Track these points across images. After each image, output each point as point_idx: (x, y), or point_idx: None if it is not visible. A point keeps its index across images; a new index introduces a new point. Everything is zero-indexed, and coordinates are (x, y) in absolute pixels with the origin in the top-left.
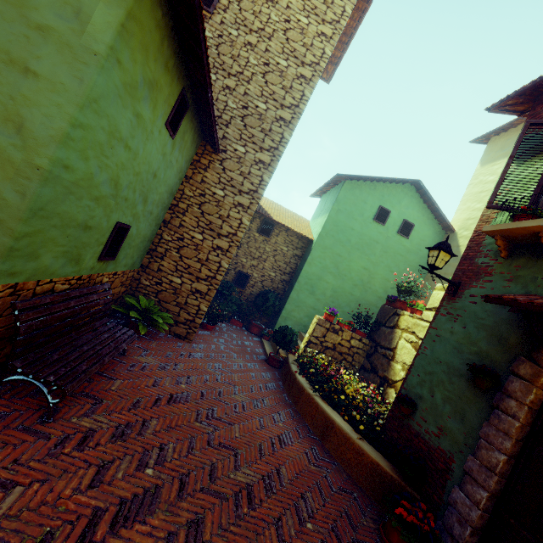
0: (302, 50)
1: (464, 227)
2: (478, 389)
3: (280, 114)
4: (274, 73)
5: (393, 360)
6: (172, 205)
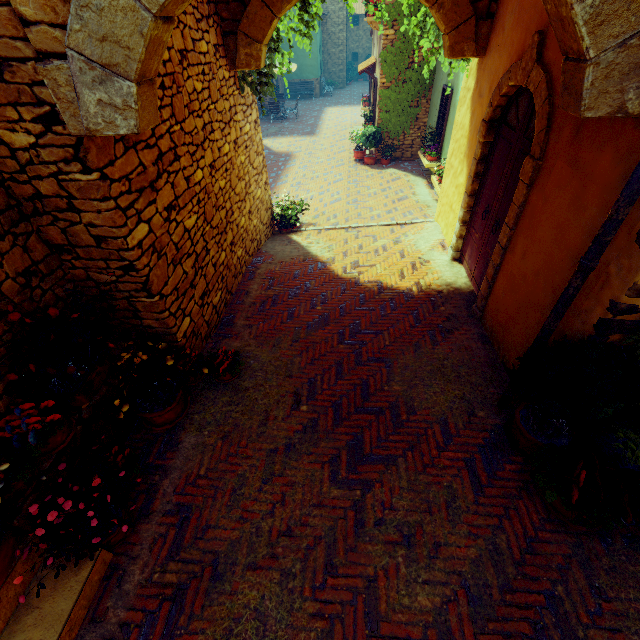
0: None
1: None
2: None
3: None
4: None
5: None
6: (322, 44)
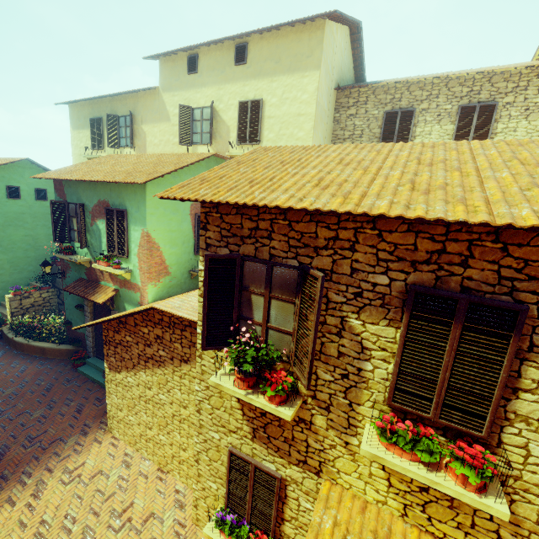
0: None
1: None
2: (82, 311)
3: None
4: None
5: None
6: None
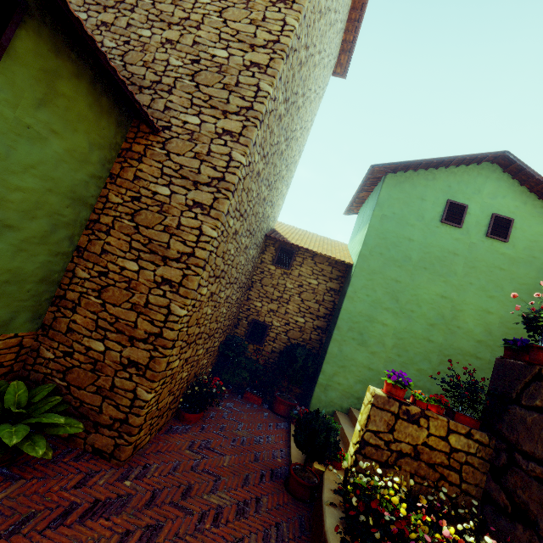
0: None
1: None
2: None
3: (251, 59)
4: (236, 7)
5: None
6: (90, 222)
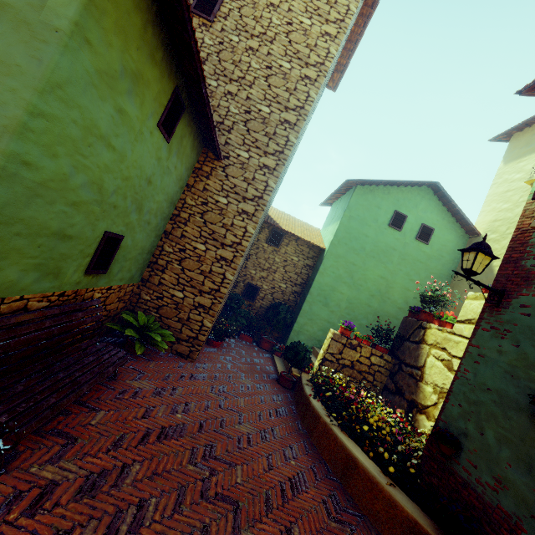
0: (306, 51)
1: (491, 230)
2: None
3: (284, 117)
4: (277, 76)
5: (421, 380)
6: (173, 215)
